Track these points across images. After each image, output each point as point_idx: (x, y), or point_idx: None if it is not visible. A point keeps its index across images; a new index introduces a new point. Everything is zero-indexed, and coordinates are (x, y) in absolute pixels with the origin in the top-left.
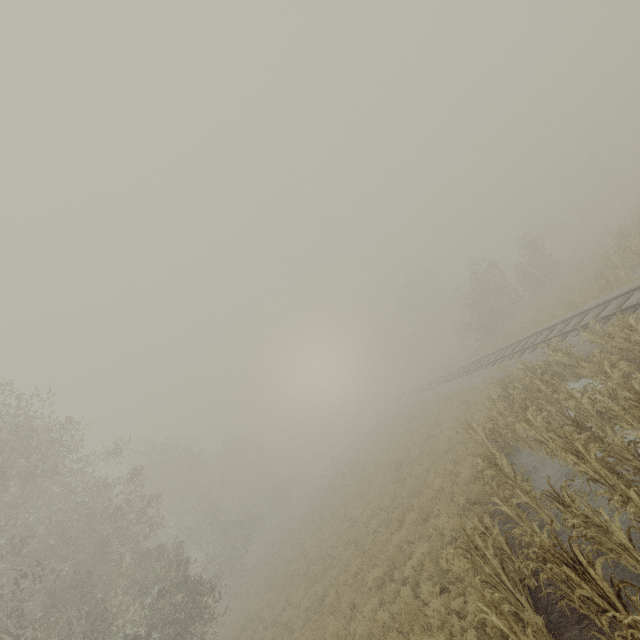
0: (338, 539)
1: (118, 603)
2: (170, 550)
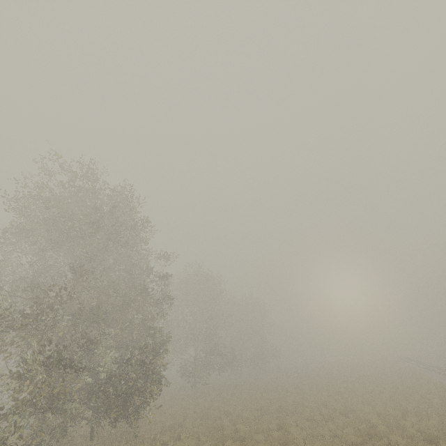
0: (265, 440)
1: (105, 344)
2: (158, 336)
